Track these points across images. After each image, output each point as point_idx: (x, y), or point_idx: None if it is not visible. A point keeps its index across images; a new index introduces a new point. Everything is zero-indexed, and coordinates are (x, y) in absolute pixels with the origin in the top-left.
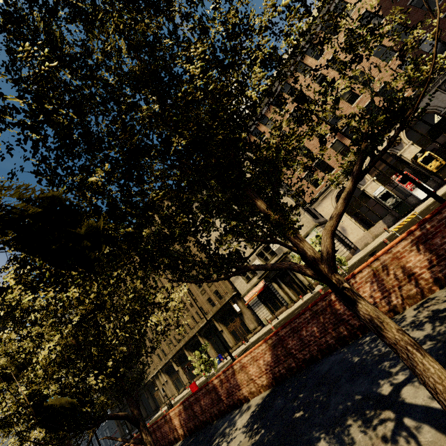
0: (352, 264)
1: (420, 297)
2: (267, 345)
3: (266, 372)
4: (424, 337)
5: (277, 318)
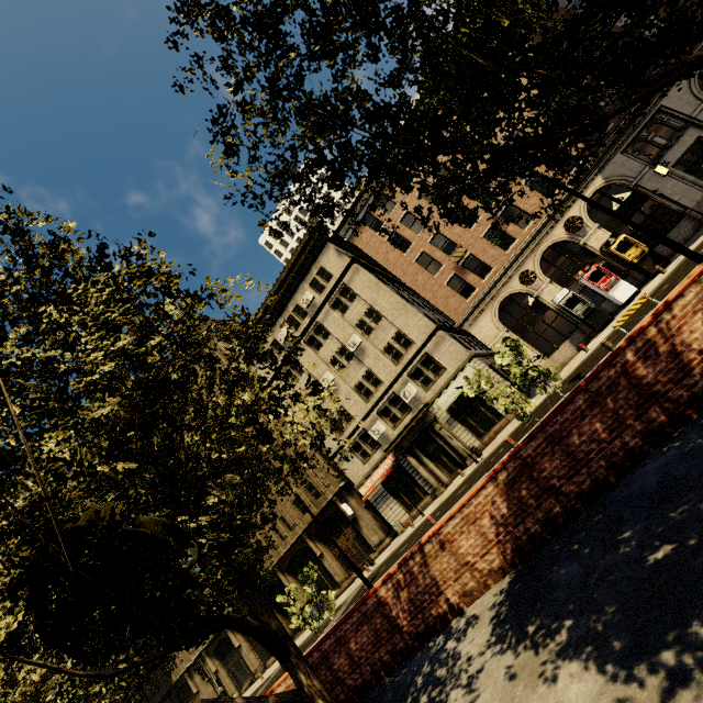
0: (540, 404)
1: None
2: (496, 483)
3: (498, 540)
4: None
5: (422, 515)
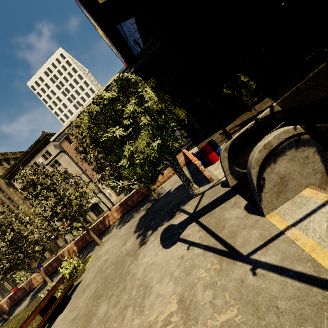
0: None
1: (76, 255)
2: (43, 270)
3: (42, 278)
4: None
5: (74, 240)
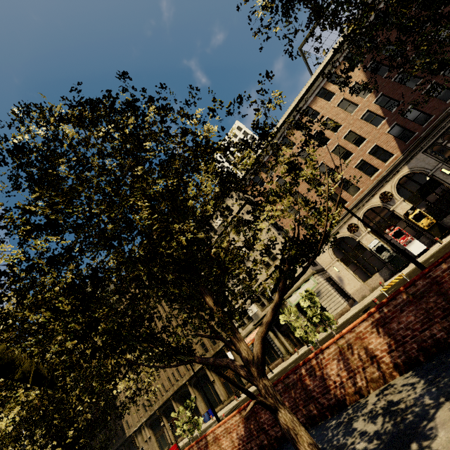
0: (348, 318)
1: (382, 382)
2: (240, 416)
3: (239, 447)
4: (373, 433)
5: (272, 372)
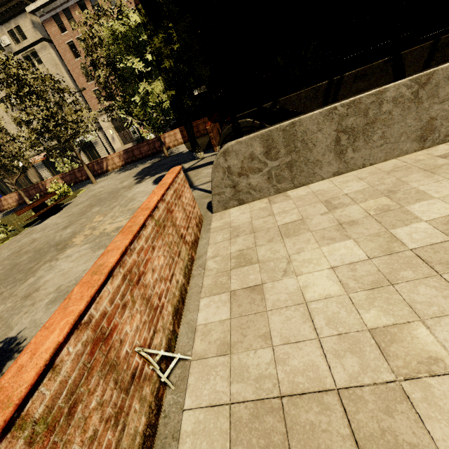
0: None
1: None
2: (17, 194)
3: (16, 202)
4: None
5: None
